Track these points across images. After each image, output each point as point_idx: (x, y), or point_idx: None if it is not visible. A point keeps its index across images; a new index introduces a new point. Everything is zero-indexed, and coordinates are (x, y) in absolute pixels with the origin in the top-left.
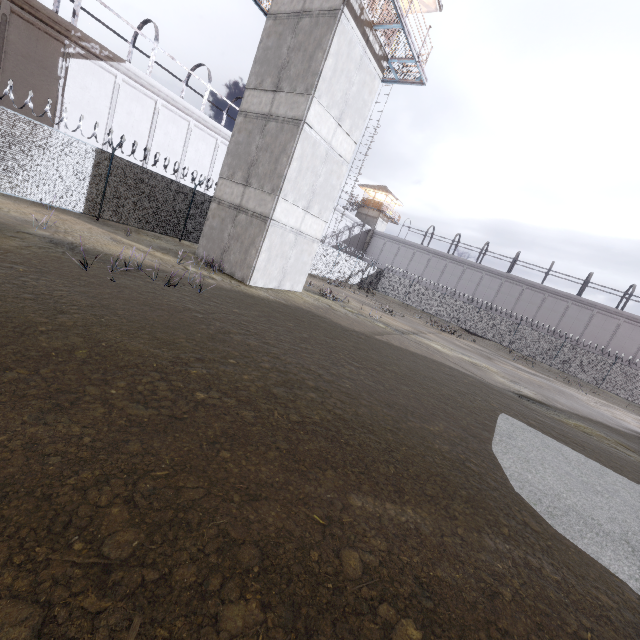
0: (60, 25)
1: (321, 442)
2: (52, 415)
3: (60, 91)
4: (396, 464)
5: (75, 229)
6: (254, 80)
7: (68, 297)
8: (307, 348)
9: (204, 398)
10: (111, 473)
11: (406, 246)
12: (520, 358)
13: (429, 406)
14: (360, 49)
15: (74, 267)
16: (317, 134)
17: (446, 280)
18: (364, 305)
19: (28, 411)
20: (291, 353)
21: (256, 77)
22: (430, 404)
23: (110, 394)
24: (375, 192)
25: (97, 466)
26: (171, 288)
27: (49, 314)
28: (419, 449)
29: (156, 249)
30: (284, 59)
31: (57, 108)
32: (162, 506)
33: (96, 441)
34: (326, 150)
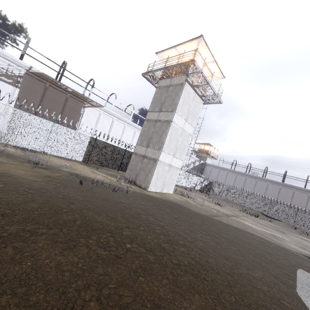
0: (84, 98)
1: (190, 276)
2: (66, 251)
3: (80, 118)
4: (235, 295)
5: (78, 168)
6: (151, 108)
7: (74, 196)
8: (177, 223)
9: (130, 247)
10: (90, 283)
11: (223, 170)
12: (303, 233)
13: (250, 260)
14: (193, 94)
15: (77, 183)
16: (177, 125)
17: (247, 186)
18: (204, 200)
19: (57, 248)
20: (169, 225)
21: (152, 107)
22: (250, 259)
23: (89, 242)
24: (204, 146)
25: (84, 279)
26: (114, 192)
27: (67, 204)
28: (248, 287)
29: (108, 175)
30: (163, 100)
31: (78, 124)
32: (113, 304)
33: (84, 266)
34: (181, 131)
